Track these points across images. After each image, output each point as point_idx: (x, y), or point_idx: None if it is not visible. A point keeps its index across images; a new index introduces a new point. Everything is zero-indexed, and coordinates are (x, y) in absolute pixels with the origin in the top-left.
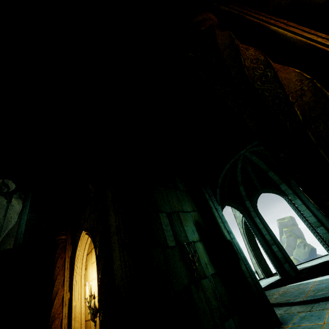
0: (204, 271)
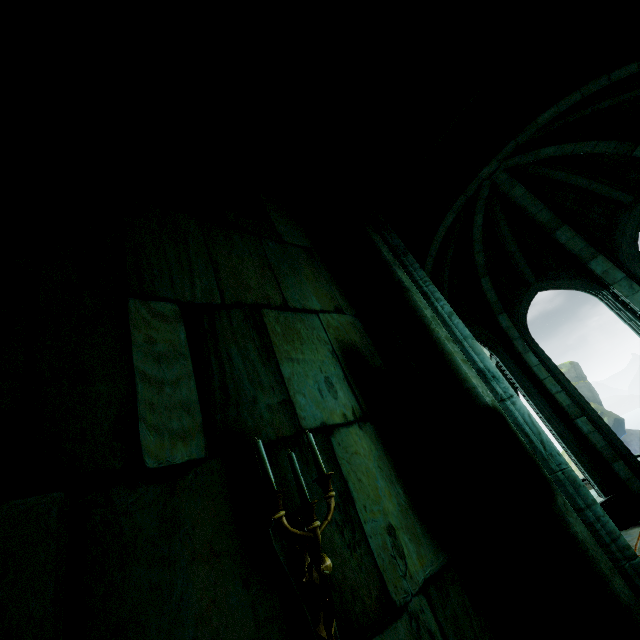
0: (382, 579)
